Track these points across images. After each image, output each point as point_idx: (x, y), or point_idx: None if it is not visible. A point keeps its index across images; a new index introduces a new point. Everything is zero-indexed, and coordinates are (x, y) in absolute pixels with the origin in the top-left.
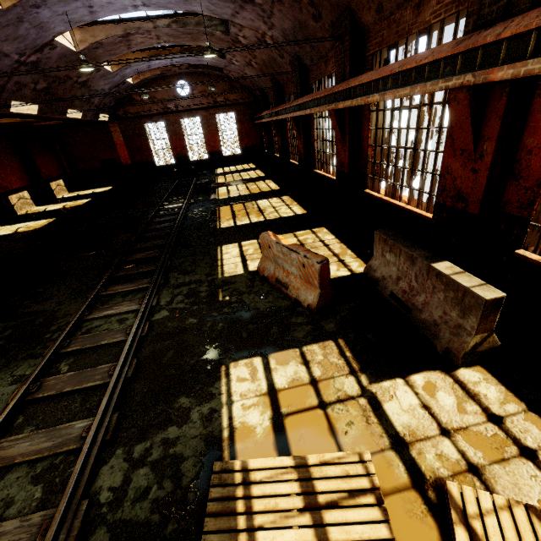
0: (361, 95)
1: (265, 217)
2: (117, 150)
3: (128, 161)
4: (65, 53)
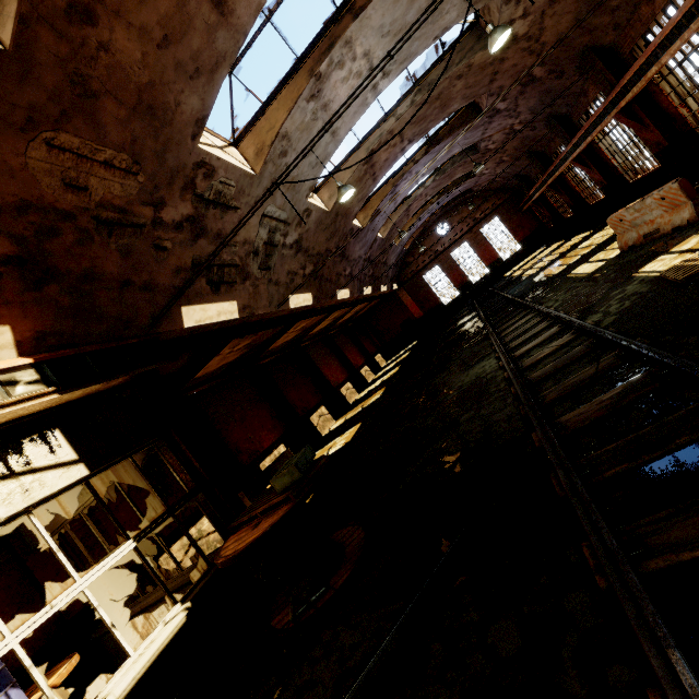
0: (638, 81)
1: (596, 244)
2: (409, 309)
3: (420, 315)
4: (379, 243)
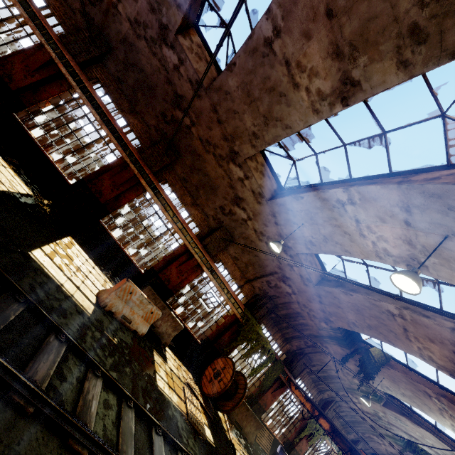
0: (161, 201)
1: (2, 182)
2: None
3: None
4: None
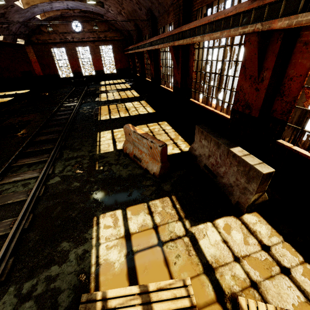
0: (189, 36)
1: (129, 114)
2: (32, 65)
3: (40, 73)
4: None
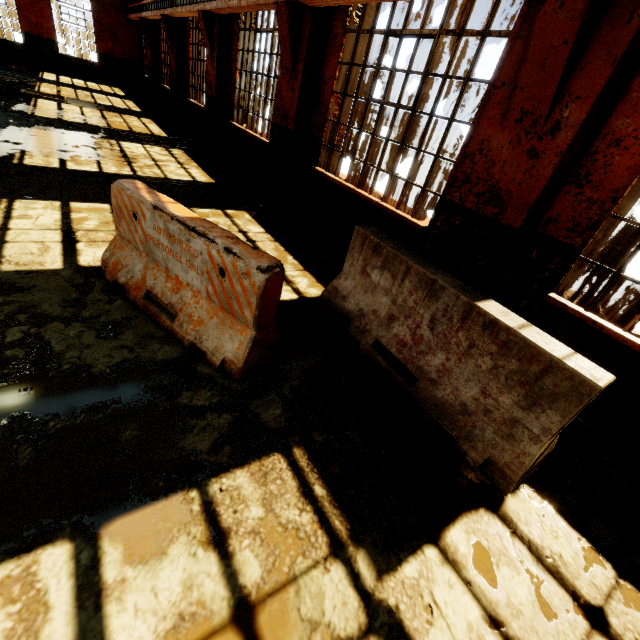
0: None
1: (133, 170)
2: None
3: None
4: None
